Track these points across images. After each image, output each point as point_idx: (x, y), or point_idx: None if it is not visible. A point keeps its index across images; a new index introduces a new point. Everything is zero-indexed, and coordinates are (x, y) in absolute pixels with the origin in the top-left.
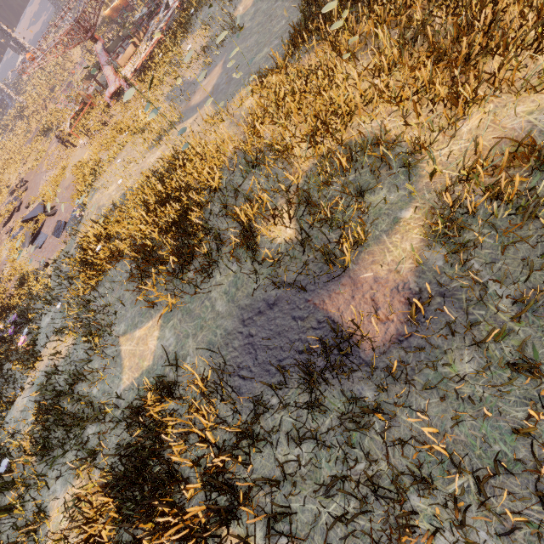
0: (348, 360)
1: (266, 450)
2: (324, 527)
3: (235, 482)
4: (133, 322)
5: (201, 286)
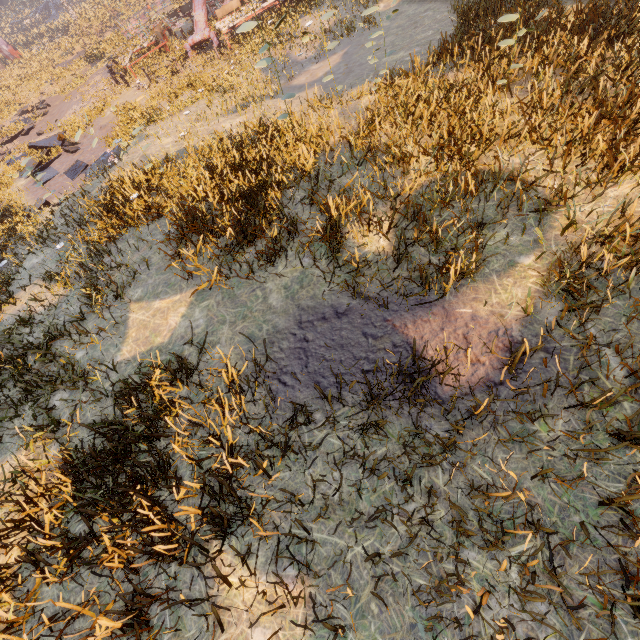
0: (421, 393)
1: (294, 467)
2: (347, 566)
3: (243, 495)
4: (155, 290)
5: (256, 273)
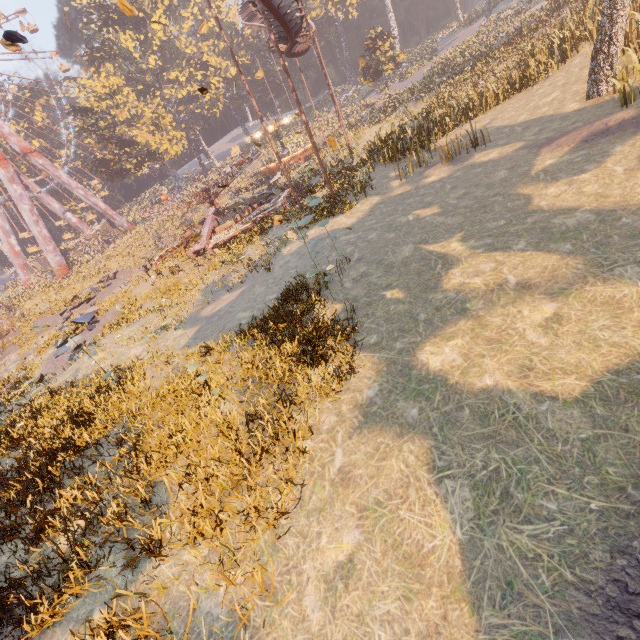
0: None
1: None
2: None
3: None
4: None
5: (0, 542)
